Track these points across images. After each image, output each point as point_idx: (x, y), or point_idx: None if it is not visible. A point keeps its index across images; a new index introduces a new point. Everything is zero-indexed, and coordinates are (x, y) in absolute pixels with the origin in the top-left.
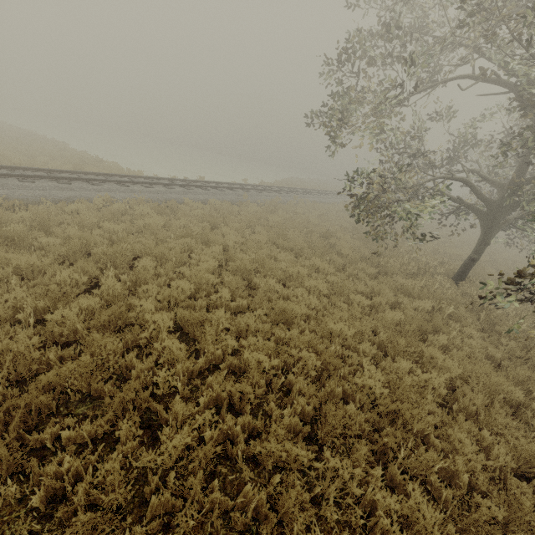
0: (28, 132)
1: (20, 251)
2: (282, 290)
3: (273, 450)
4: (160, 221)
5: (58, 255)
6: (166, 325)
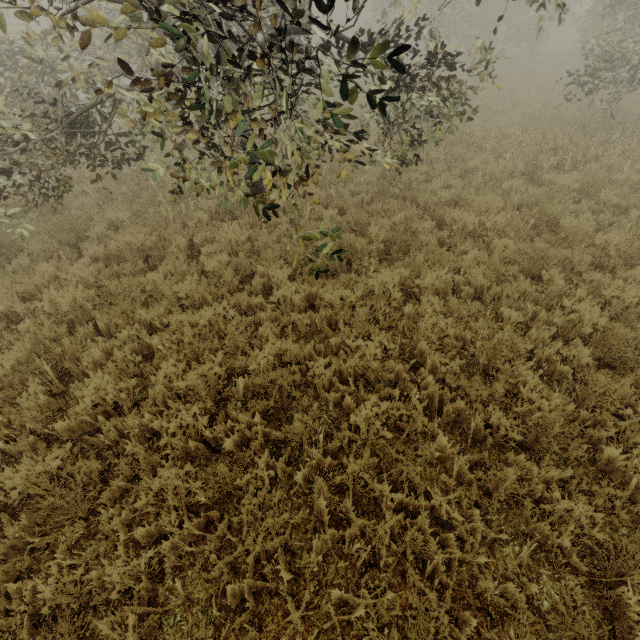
0: None
1: None
2: None
3: None
4: None
5: None
6: None
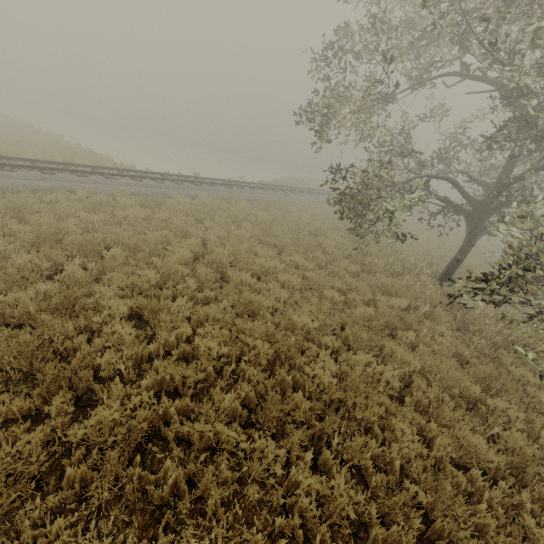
0: (23, 124)
1: None
2: (254, 283)
3: (200, 429)
4: (141, 214)
5: (28, 242)
6: (121, 311)
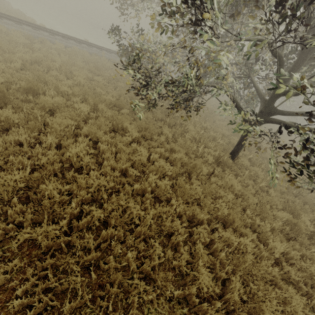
0: None
1: None
2: (58, 77)
3: None
4: (19, 39)
5: None
6: None
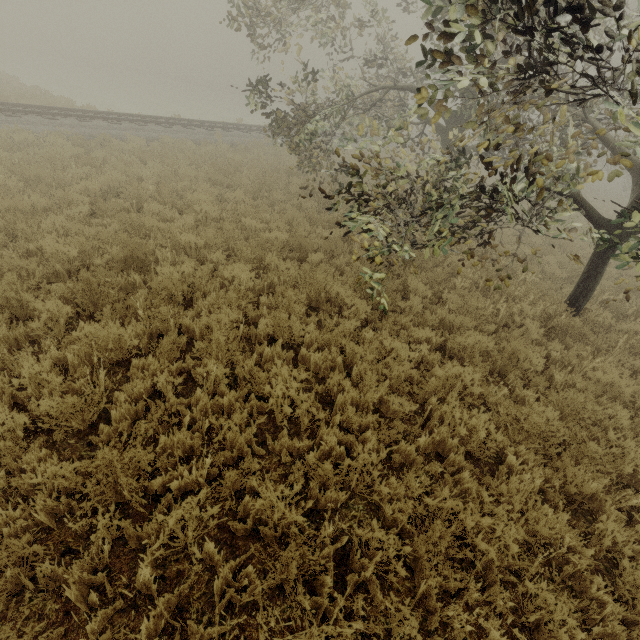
0: None
1: None
2: (164, 213)
3: None
4: (66, 151)
5: None
6: None
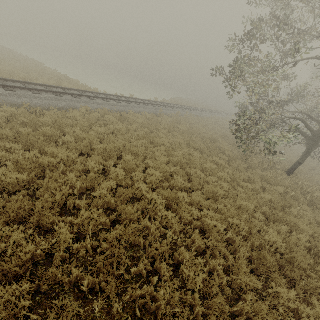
0: (17, 53)
1: (53, 144)
2: (206, 178)
3: (248, 282)
4: (124, 127)
5: (75, 148)
6: (160, 201)
